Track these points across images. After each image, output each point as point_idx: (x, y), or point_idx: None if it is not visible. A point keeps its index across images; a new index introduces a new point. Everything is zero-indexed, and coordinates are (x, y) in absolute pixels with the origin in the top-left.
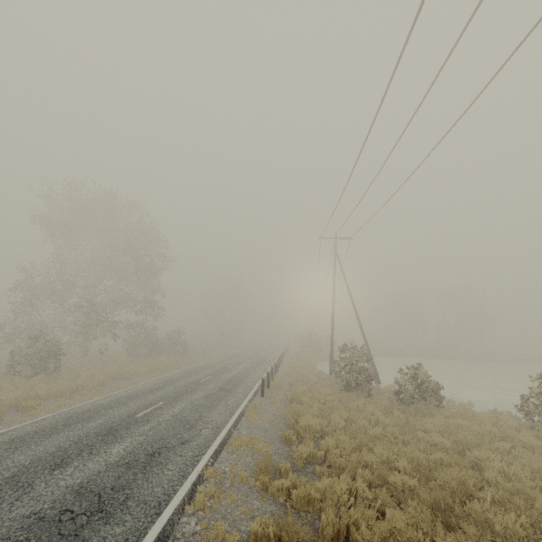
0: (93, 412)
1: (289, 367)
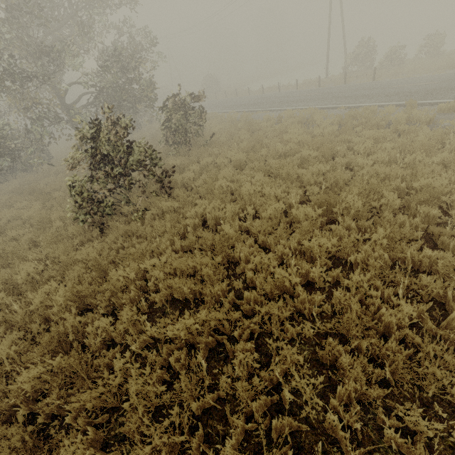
0: (411, 93)
1: (271, 91)
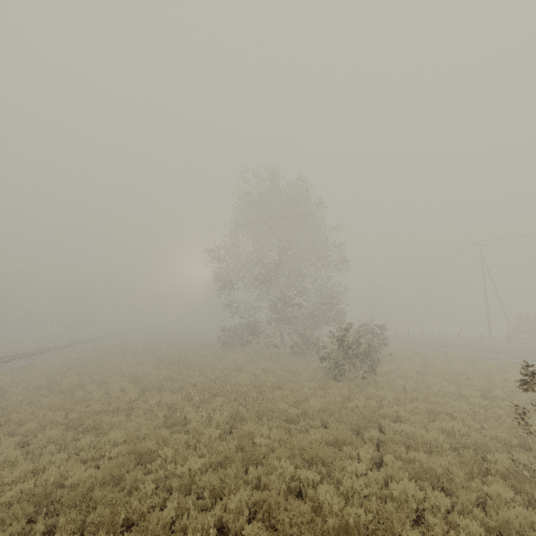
0: None
1: (432, 337)
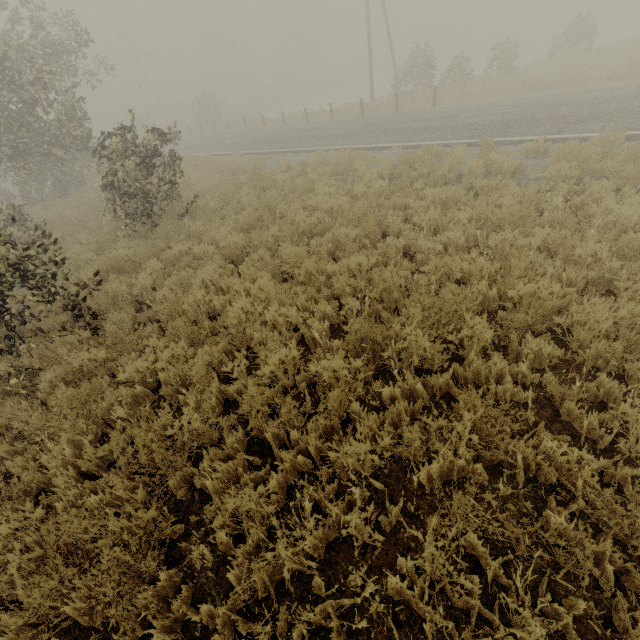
0: (485, 126)
1: (297, 121)
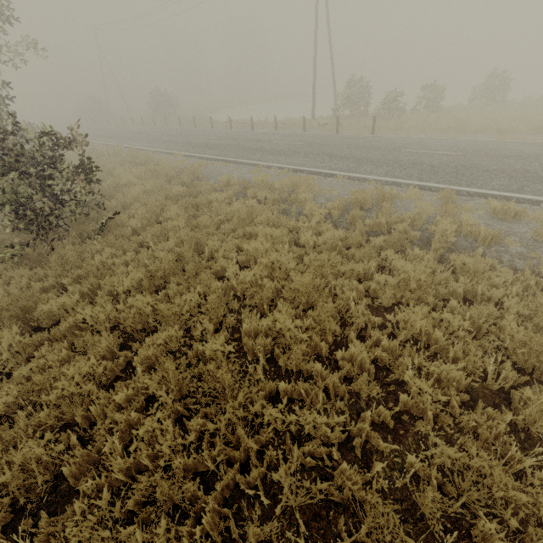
0: (434, 168)
1: (243, 127)
